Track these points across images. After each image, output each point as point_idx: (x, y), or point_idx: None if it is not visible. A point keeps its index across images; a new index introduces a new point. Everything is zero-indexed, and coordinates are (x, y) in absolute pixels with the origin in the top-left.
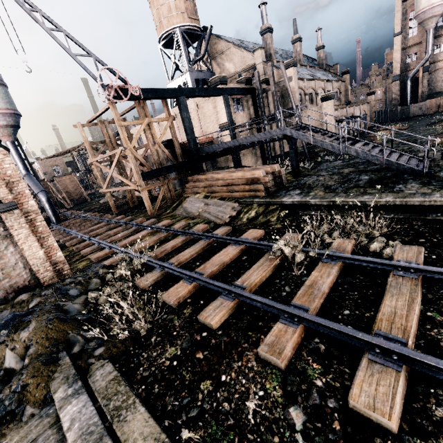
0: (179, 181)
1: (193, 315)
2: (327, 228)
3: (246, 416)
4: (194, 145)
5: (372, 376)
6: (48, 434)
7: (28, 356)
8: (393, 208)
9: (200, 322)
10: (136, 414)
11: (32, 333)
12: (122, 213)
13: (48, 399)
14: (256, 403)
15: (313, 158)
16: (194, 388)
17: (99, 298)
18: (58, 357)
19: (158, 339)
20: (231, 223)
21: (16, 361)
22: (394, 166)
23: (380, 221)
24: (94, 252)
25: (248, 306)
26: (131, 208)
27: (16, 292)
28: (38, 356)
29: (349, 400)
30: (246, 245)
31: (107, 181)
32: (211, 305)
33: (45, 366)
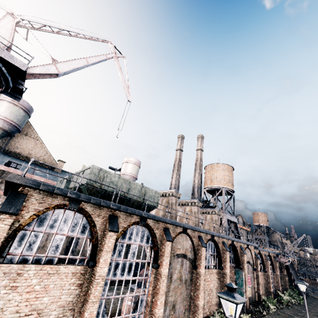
0: None
1: None
2: None
3: None
4: None
5: None
6: None
7: None
8: None
9: None
10: None
11: None
12: None
13: None
14: None
15: None
16: None
17: None
18: None
19: None
20: None
21: None
22: None
23: None
24: None
25: None
26: None
27: None
28: None
29: None
30: None
31: None
32: None
33: None
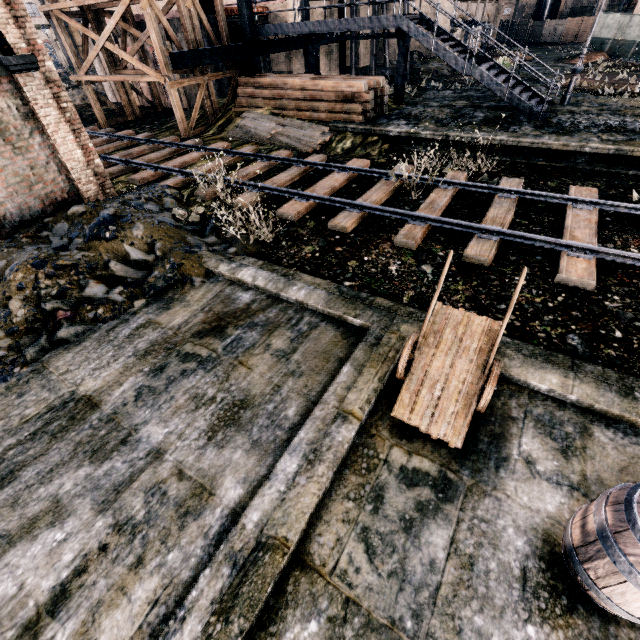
0: (216, 85)
1: (319, 227)
2: (438, 164)
3: (390, 273)
4: (250, 17)
5: (478, 244)
6: (232, 288)
7: (158, 250)
8: (504, 149)
9: (329, 230)
10: (302, 277)
11: (147, 232)
12: (122, 128)
13: (210, 274)
14: (396, 267)
15: (415, 82)
16: (343, 265)
17: (189, 216)
18: (194, 250)
19: (289, 243)
20: (322, 153)
21: (143, 255)
22: (515, 103)
23: (489, 163)
24: (125, 175)
25: (373, 219)
26: (132, 122)
27: (55, 206)
28: (171, 248)
29: (464, 254)
30: (354, 173)
31: (91, 59)
32: (339, 216)
33: (188, 254)
